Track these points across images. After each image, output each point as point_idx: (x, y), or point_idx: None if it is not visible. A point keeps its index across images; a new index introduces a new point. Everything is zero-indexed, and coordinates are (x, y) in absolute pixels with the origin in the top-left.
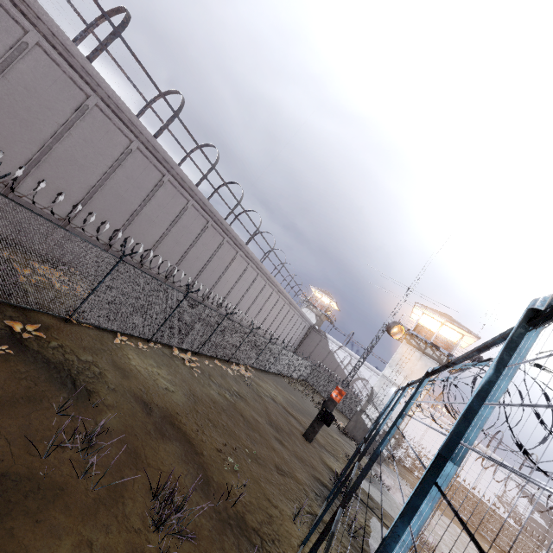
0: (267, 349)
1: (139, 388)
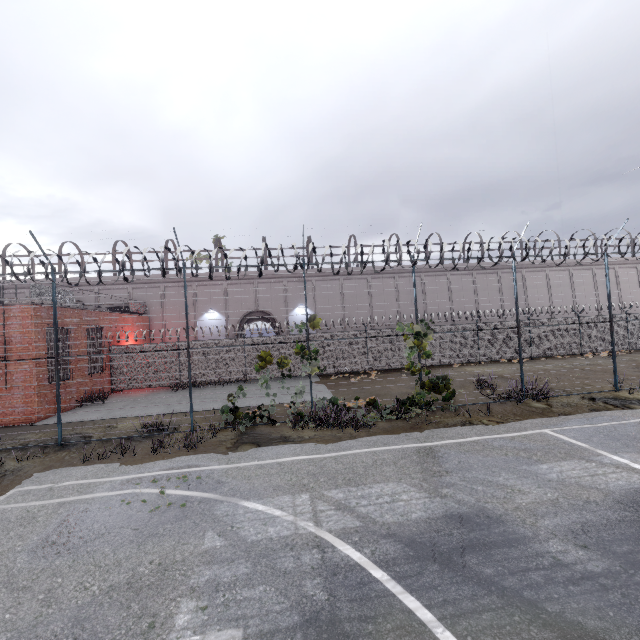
0: (635, 324)
1: (472, 373)
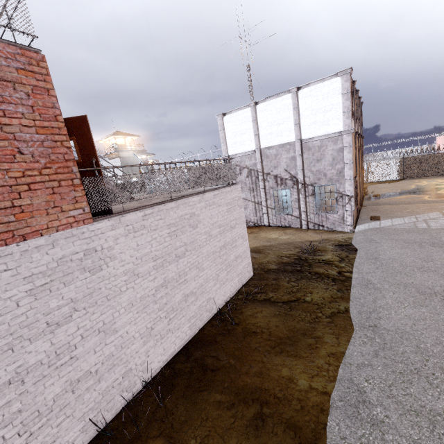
0: None
1: None
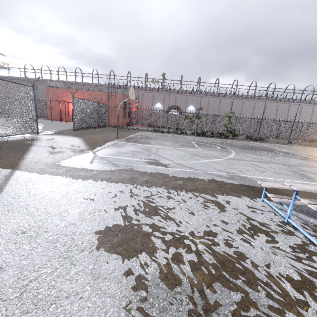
0: None
1: None
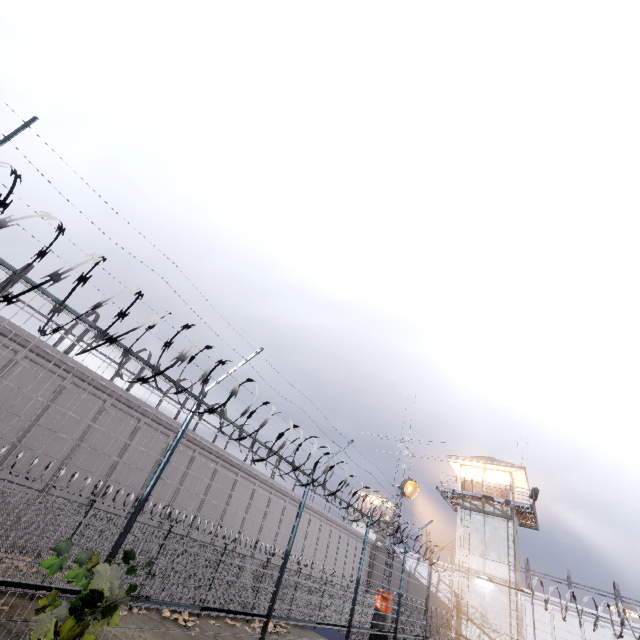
0: (301, 587)
1: None
